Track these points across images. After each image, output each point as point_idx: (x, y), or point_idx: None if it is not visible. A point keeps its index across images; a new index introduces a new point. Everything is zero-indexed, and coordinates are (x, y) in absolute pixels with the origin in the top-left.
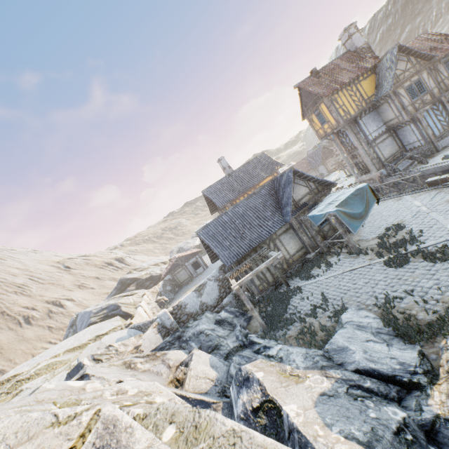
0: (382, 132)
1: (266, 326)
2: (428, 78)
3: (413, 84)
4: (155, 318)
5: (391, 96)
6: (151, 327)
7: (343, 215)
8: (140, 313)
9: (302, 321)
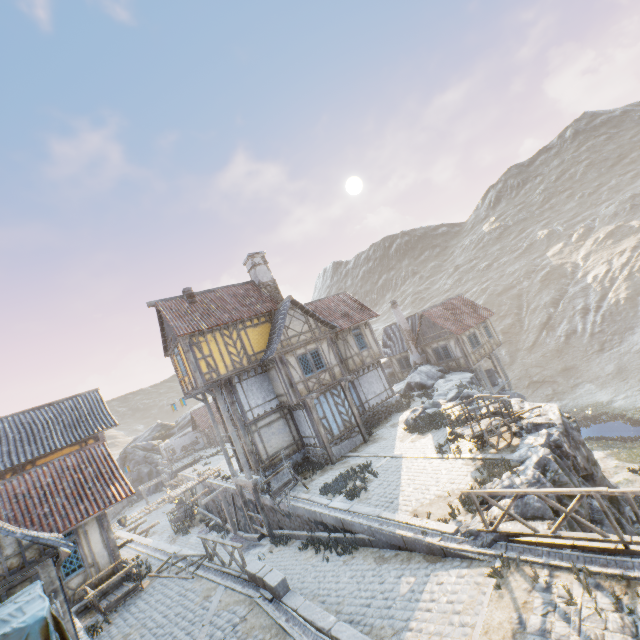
0: (271, 408)
1: None
2: (329, 351)
3: (309, 354)
4: None
5: (278, 362)
6: None
7: None
8: None
9: None
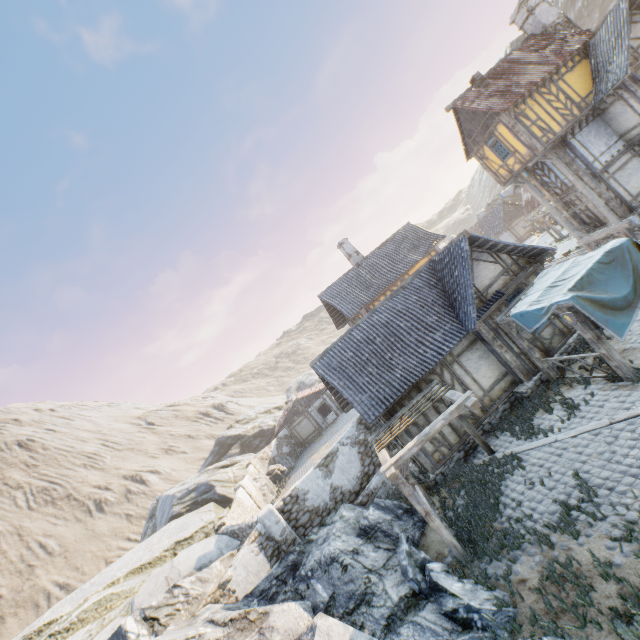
0: (617, 152)
1: (462, 547)
2: None
3: None
4: (255, 521)
5: (627, 86)
6: (248, 541)
7: (589, 304)
8: (241, 501)
9: (544, 543)
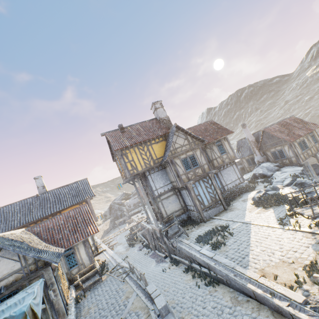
0: (167, 189)
1: None
2: (200, 156)
3: (188, 157)
4: None
5: (170, 163)
6: None
7: None
8: None
9: None
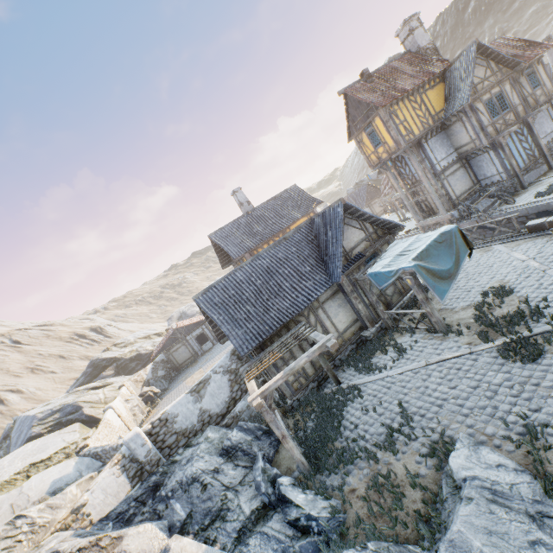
0: (452, 161)
1: (308, 464)
2: (511, 92)
3: (494, 98)
4: (120, 444)
5: (466, 112)
6: (110, 464)
7: (425, 272)
8: (109, 422)
9: (371, 459)
